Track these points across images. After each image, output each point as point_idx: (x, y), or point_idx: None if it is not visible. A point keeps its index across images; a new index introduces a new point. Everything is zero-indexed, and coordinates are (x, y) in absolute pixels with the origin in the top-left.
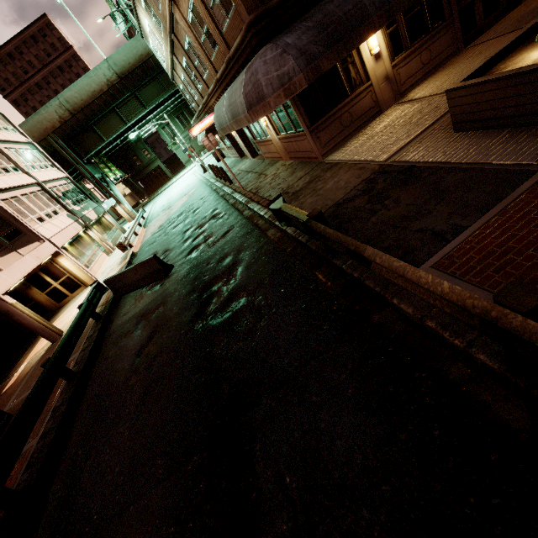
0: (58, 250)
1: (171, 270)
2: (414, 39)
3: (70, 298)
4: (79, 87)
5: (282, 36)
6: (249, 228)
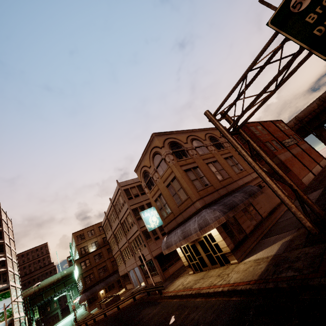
0: None
1: None
2: (110, 290)
3: None
4: (48, 280)
5: (86, 292)
6: None
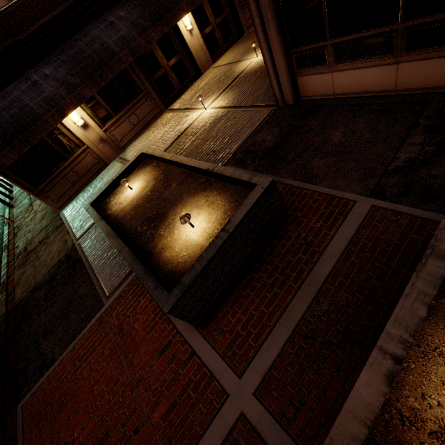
0: None
1: None
2: (119, 107)
3: None
4: None
5: None
6: None
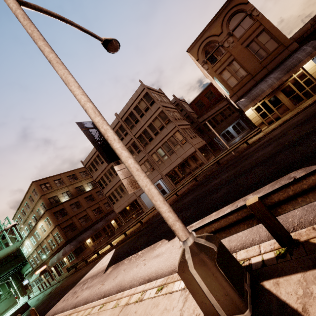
0: None
1: (30, 307)
2: (97, 239)
3: None
4: None
5: (71, 243)
6: (60, 282)
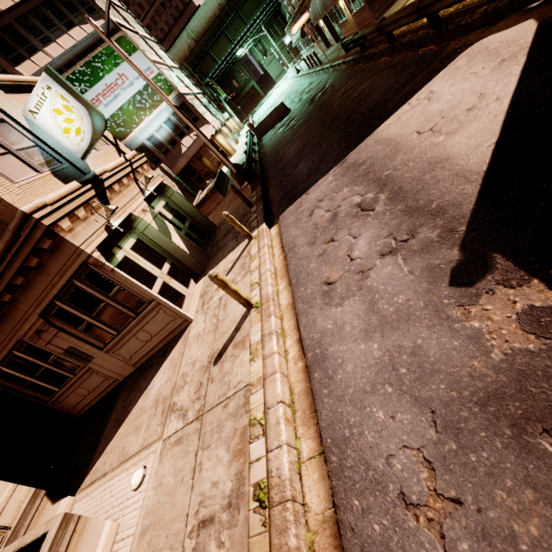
0: (216, 131)
1: (290, 111)
2: None
3: (222, 165)
4: (199, 16)
5: None
6: (332, 73)
